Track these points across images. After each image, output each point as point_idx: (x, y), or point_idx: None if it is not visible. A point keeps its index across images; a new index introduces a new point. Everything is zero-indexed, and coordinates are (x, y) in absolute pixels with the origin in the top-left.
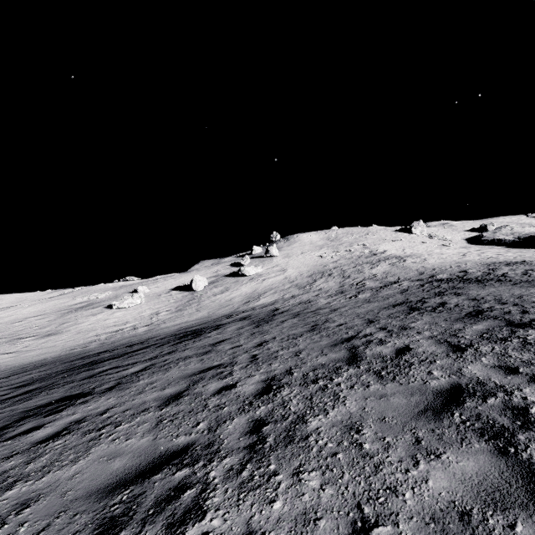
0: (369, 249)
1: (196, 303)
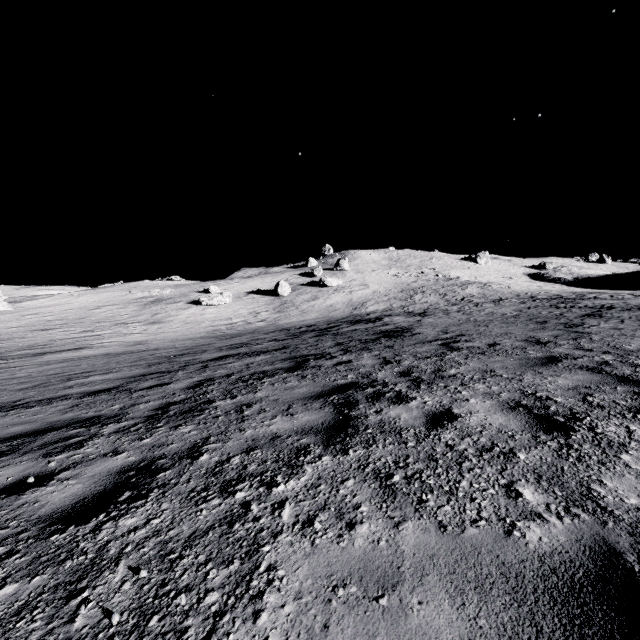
0: (442, 274)
1: (294, 307)
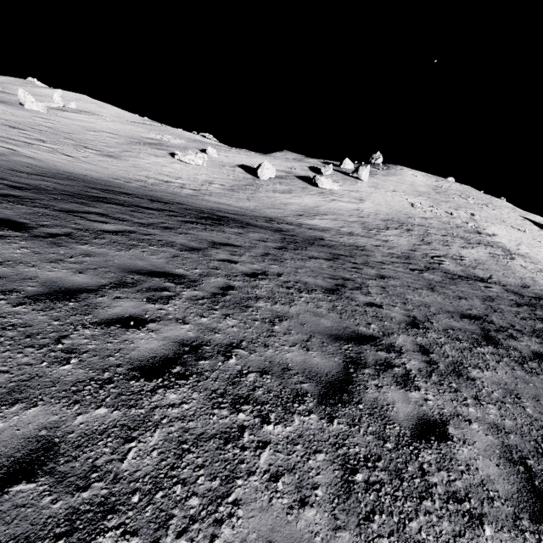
0: (476, 224)
1: (252, 191)
